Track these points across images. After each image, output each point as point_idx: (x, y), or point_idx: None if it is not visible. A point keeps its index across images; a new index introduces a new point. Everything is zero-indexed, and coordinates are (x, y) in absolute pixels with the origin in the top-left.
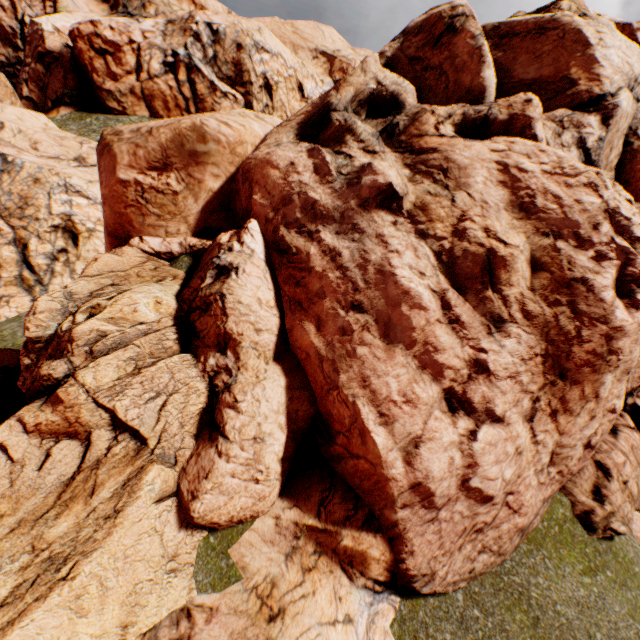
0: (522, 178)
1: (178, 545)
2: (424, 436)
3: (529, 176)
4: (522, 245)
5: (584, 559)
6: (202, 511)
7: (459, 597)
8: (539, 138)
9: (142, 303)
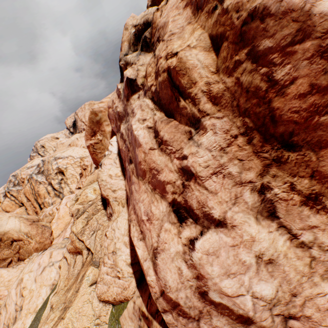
0: None
1: (100, 310)
2: (159, 247)
3: None
4: (195, 40)
5: None
6: (99, 293)
7: None
8: None
9: (89, 192)
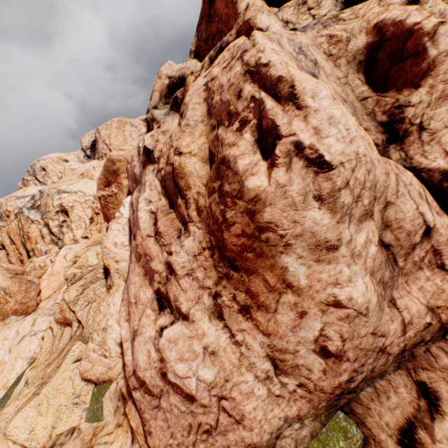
0: (212, 86)
1: (81, 389)
2: (139, 330)
3: (215, 81)
4: (198, 148)
5: None
6: (82, 370)
7: None
8: (264, 28)
9: (90, 256)
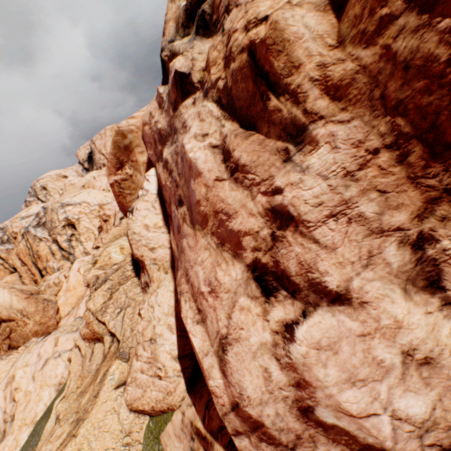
0: None
1: (131, 424)
2: (230, 336)
3: None
4: None
5: None
6: (129, 400)
7: None
8: None
9: (113, 252)
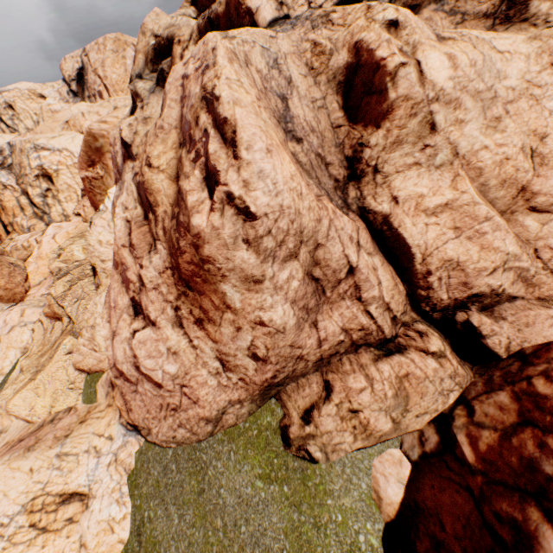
0: (186, 87)
1: (76, 377)
2: (117, 332)
3: (188, 82)
4: (166, 163)
5: (267, 466)
6: (74, 362)
7: (170, 453)
8: (254, 9)
9: (76, 250)
